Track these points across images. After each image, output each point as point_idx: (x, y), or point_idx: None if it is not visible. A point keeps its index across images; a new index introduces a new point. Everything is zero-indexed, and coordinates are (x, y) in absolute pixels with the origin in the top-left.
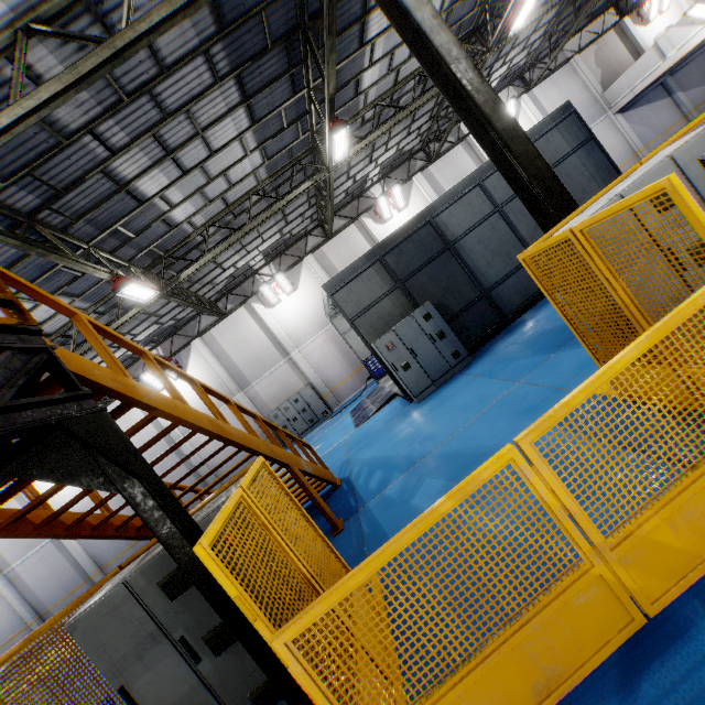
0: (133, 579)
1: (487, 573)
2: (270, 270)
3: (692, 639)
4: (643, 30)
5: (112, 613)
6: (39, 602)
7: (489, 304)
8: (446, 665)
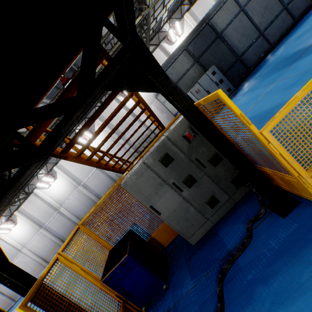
0: (147, 161)
1: (308, 134)
2: None
3: None
4: None
5: (141, 176)
6: (59, 235)
7: (241, 63)
8: (306, 165)
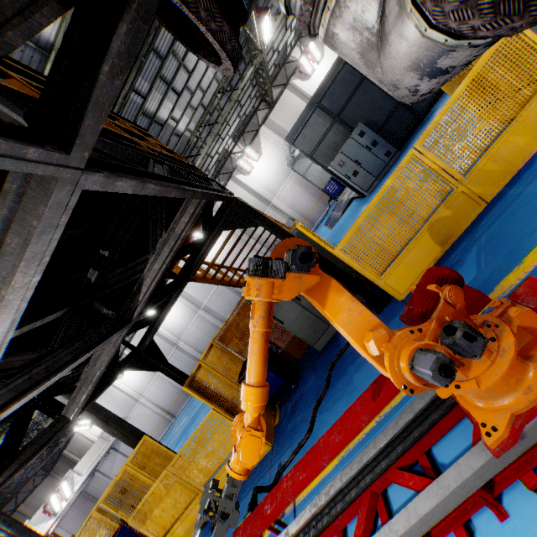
0: None
1: None
2: (239, 148)
3: (502, 199)
4: None
5: None
6: None
7: (405, 109)
8: None
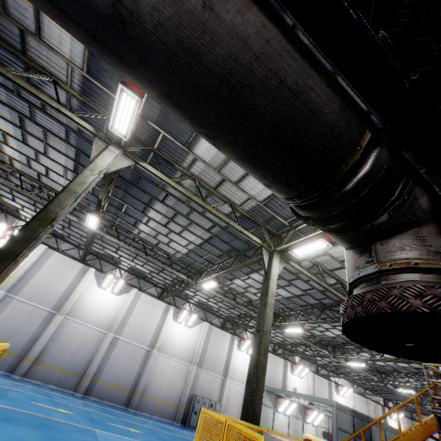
0: None
1: None
2: (249, 335)
3: None
4: (389, 418)
5: None
6: None
7: None
8: None
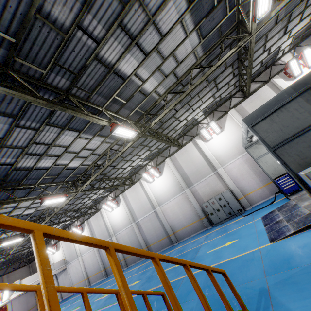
0: None
1: None
2: (207, 121)
3: None
4: None
5: None
6: (105, 262)
7: None
8: None
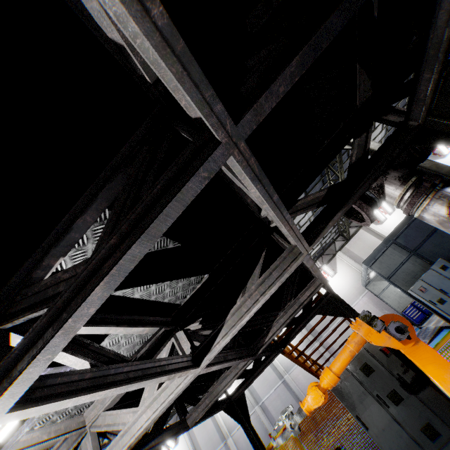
0: (349, 367)
1: None
2: (317, 265)
3: None
4: None
5: (344, 381)
6: None
7: None
8: None
